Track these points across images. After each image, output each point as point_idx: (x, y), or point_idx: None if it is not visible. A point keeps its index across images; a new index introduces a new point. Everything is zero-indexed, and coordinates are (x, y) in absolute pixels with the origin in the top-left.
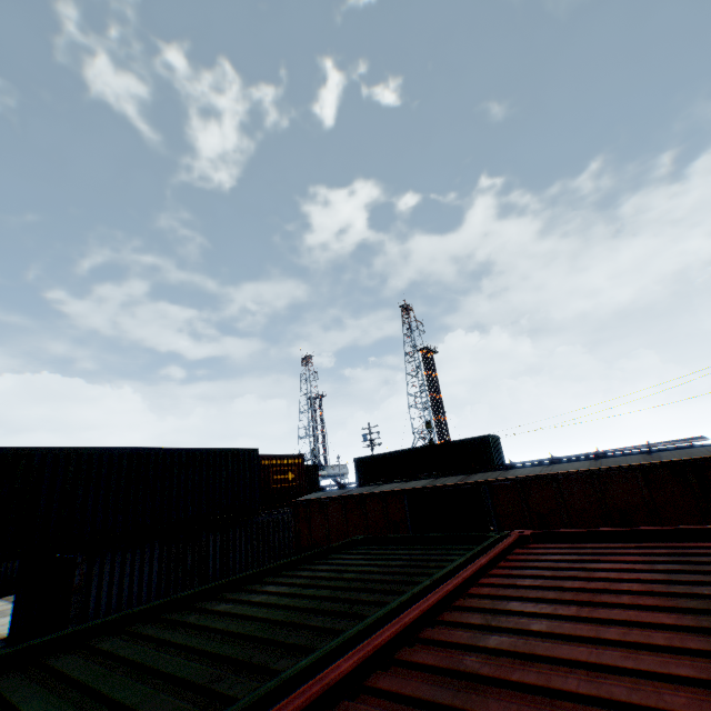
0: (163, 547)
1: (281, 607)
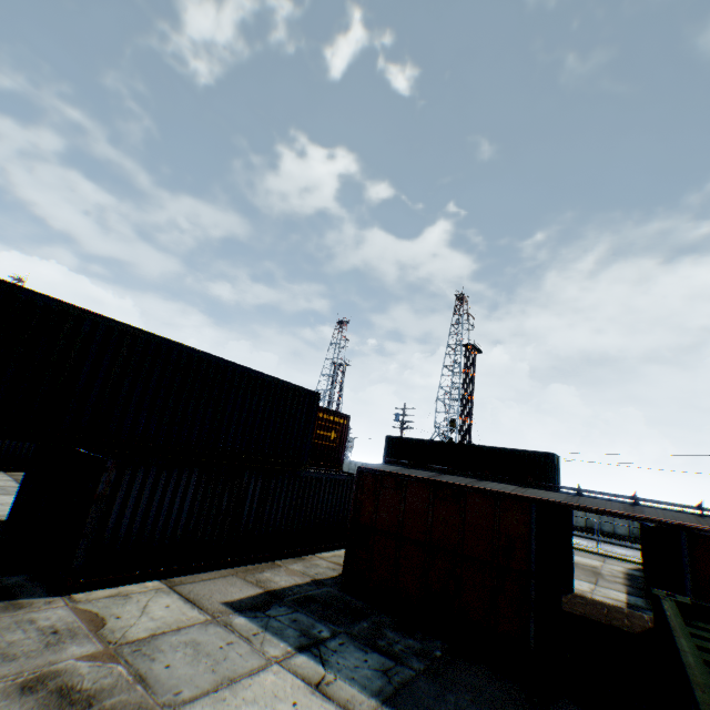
0: (202, 476)
1: None
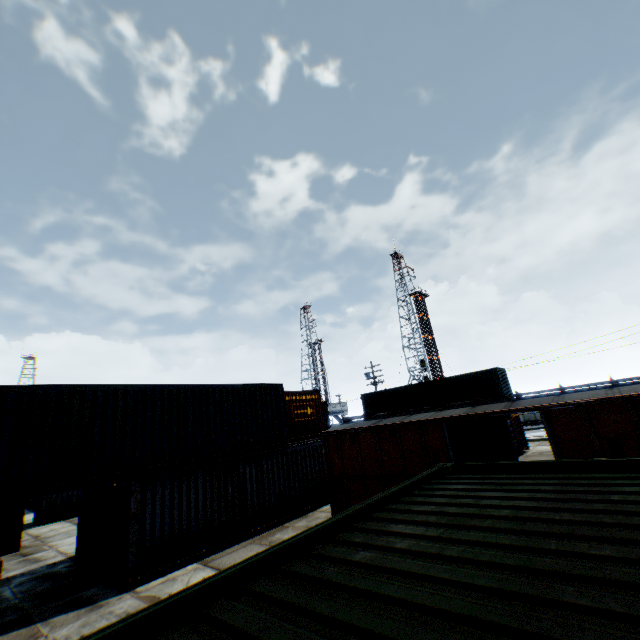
0: (206, 476)
1: (457, 560)
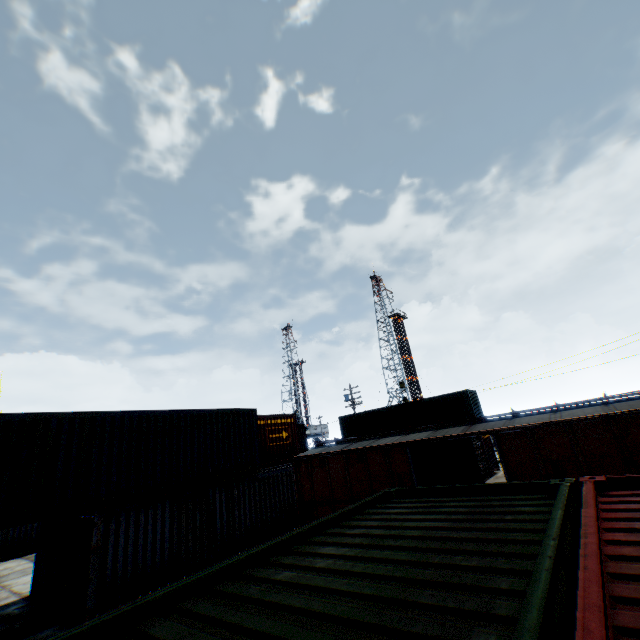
0: (174, 505)
1: (359, 575)
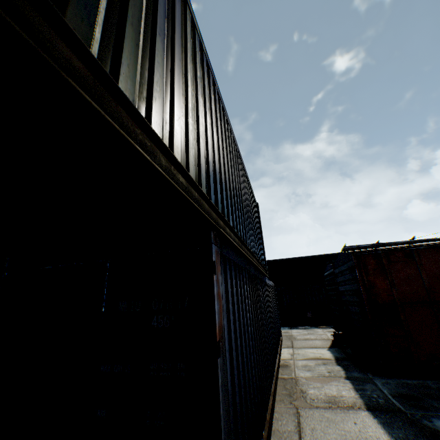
0: (248, 283)
1: None
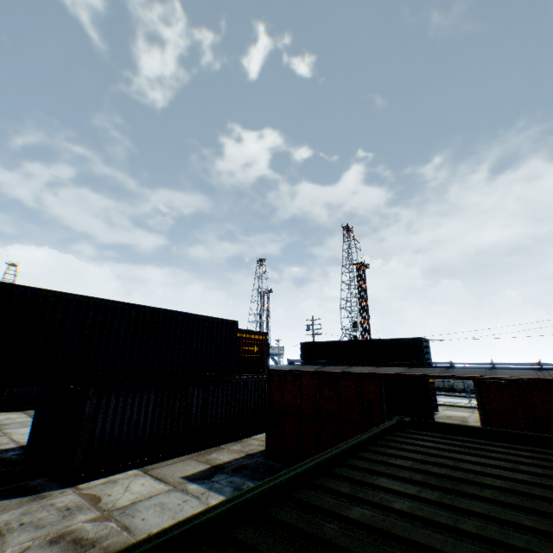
0: (158, 392)
1: (481, 539)
